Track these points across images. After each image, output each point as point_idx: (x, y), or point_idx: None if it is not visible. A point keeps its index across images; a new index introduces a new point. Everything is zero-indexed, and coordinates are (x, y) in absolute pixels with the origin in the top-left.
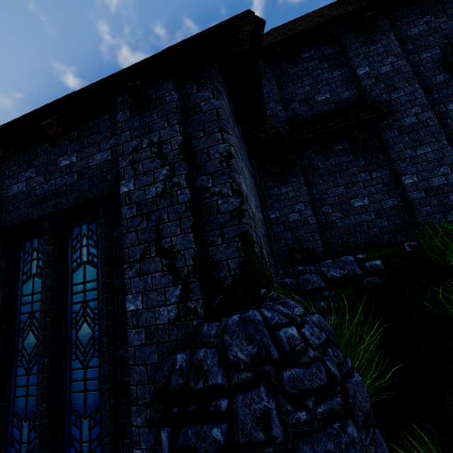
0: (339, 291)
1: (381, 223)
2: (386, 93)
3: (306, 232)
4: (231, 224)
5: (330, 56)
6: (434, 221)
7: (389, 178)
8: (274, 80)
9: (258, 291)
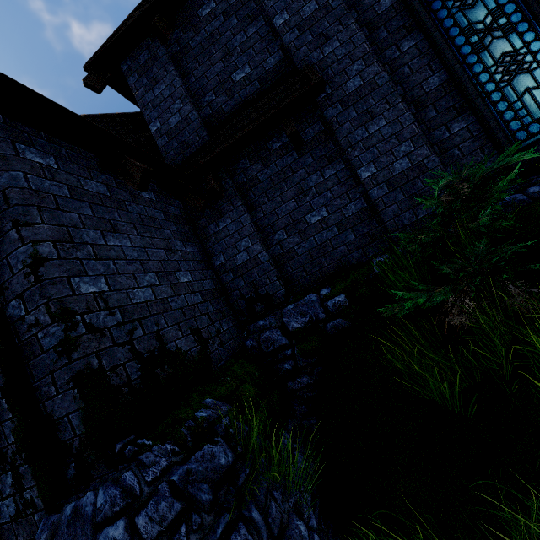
0: (302, 346)
1: (346, 238)
2: (317, 49)
3: (260, 274)
4: (60, 365)
5: (238, 4)
6: (404, 223)
7: (346, 173)
8: (171, 65)
9: (112, 449)
